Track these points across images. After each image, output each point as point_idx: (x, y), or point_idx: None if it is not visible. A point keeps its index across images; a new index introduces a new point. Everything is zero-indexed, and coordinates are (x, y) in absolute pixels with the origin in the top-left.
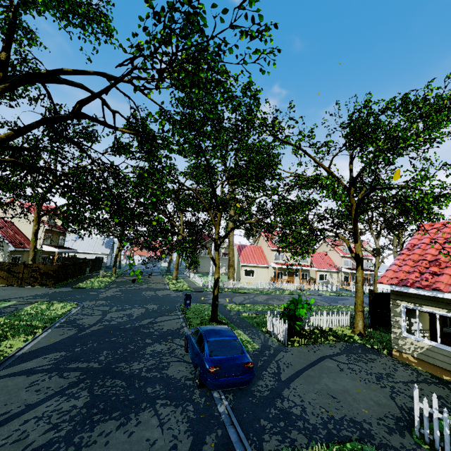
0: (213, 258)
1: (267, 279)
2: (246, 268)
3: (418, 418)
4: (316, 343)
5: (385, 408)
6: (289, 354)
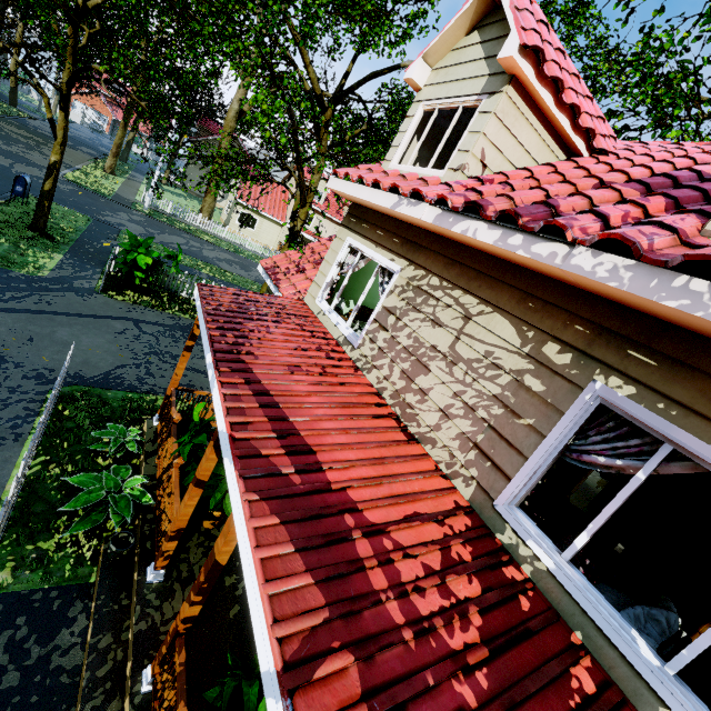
0: (51, 122)
1: (275, 243)
2: (246, 210)
3: (64, 373)
4: (156, 308)
5: (85, 367)
6: (81, 299)
